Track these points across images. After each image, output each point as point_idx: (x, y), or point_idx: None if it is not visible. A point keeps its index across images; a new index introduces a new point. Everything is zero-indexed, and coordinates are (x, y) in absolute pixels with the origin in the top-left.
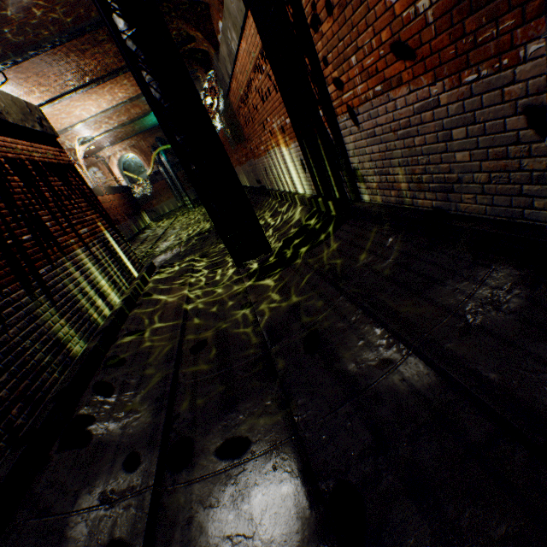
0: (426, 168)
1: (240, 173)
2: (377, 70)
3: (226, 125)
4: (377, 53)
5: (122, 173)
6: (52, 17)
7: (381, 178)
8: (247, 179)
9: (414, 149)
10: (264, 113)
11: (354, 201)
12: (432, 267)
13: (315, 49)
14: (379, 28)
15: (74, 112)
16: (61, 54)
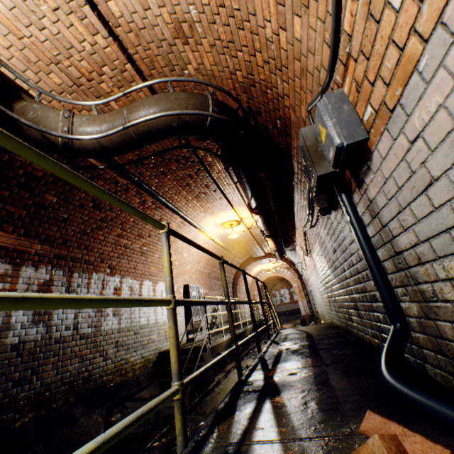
0: None
1: None
2: None
3: None
4: None
5: None
6: None
7: None
8: None
9: None
10: None
11: None
12: None
13: None
14: None
15: None
16: None
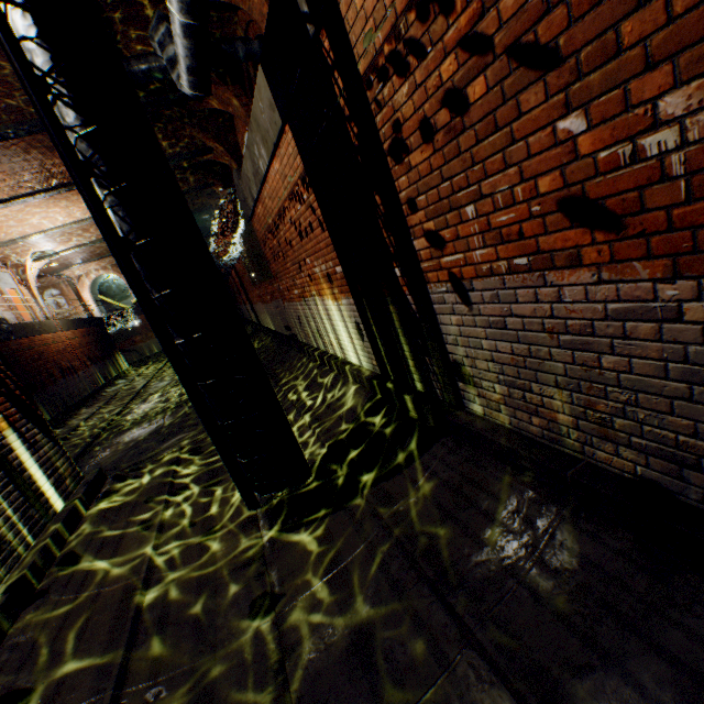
0: (625, 409)
1: (263, 311)
2: (521, 233)
3: (247, 253)
4: (525, 208)
5: (96, 297)
6: (7, 104)
7: (512, 391)
8: (272, 320)
9: (599, 372)
10: (302, 251)
11: (451, 405)
12: (684, 636)
13: (395, 185)
14: (533, 170)
15: (30, 220)
16: (16, 148)
